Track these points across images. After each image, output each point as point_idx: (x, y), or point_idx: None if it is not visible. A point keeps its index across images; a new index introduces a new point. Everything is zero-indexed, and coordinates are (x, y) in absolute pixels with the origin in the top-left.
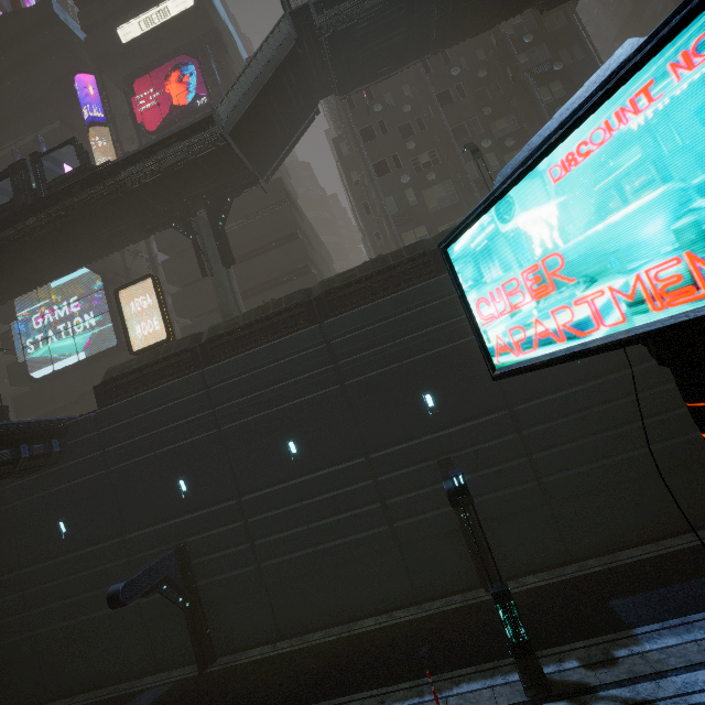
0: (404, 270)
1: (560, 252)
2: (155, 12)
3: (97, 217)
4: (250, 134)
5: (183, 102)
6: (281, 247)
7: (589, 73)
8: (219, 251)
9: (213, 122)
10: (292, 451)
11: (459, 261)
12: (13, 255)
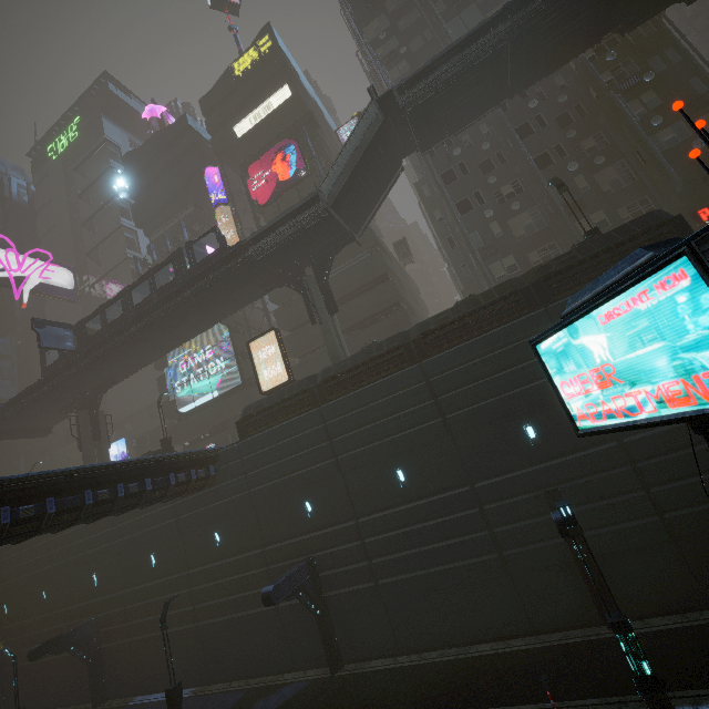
0: (496, 309)
1: (611, 364)
2: (262, 108)
3: (231, 285)
4: (347, 202)
5: (286, 177)
6: (374, 289)
7: (689, 73)
8: (325, 302)
9: (318, 200)
10: (400, 478)
11: (545, 355)
12: (174, 319)
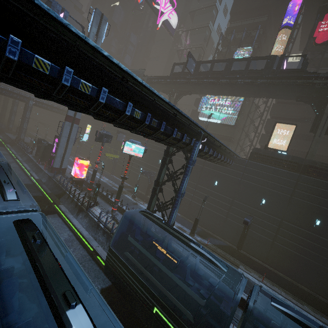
0: None
1: None
2: None
3: (286, 89)
4: None
5: None
6: None
7: None
8: (327, 127)
9: None
10: (317, 223)
11: None
12: (243, 87)
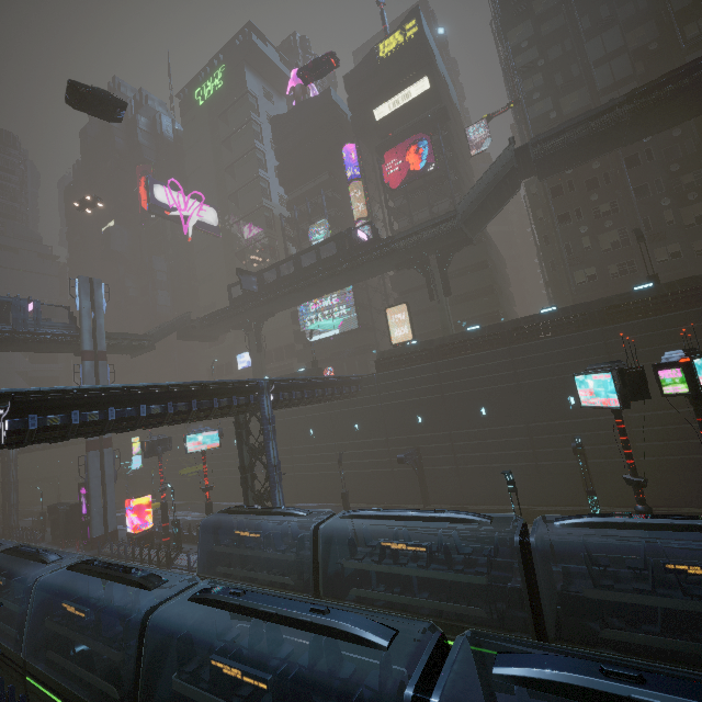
0: (568, 321)
1: (593, 390)
2: (401, 96)
3: (375, 264)
4: (474, 218)
5: (417, 168)
6: (474, 273)
7: None
8: (443, 287)
9: (454, 217)
10: (483, 413)
11: (576, 380)
12: (329, 281)
